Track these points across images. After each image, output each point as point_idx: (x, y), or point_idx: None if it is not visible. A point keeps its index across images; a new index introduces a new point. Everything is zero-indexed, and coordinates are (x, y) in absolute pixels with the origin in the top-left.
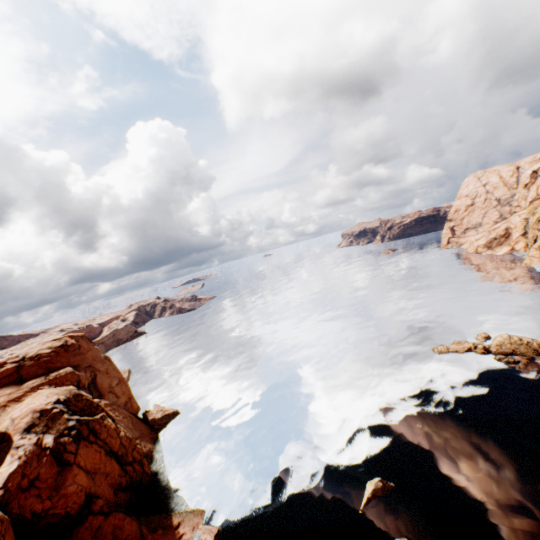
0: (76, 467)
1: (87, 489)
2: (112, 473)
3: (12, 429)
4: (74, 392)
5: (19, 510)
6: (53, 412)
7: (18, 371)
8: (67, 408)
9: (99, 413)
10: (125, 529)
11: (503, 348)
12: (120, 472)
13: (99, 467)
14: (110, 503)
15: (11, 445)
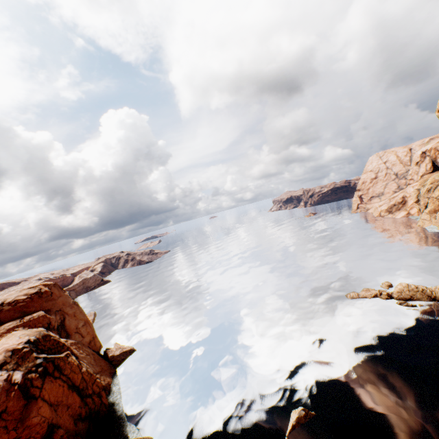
0: (41, 400)
1: (49, 420)
2: (73, 405)
3: None
4: (43, 333)
5: None
6: (23, 351)
7: None
8: (36, 348)
9: (64, 351)
10: None
11: (403, 295)
12: (80, 404)
13: (62, 399)
14: (70, 432)
15: None
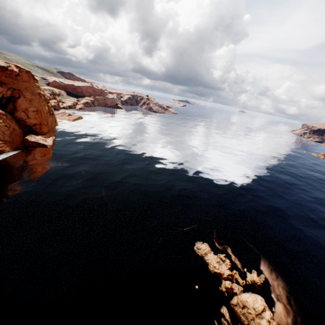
0: None
1: None
2: None
3: None
4: None
5: None
6: None
7: None
8: None
9: None
10: None
11: (242, 312)
12: None
13: None
14: None
15: None
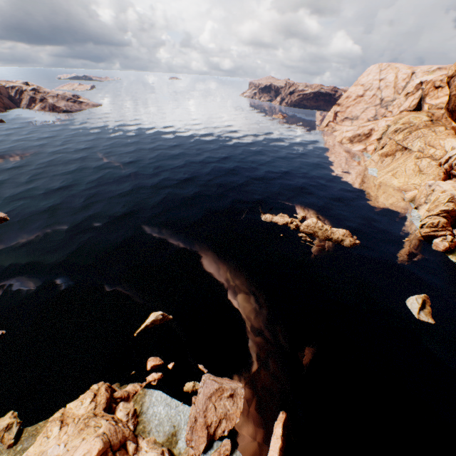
0: None
1: None
2: None
3: None
4: None
5: None
6: None
7: None
8: None
9: None
10: None
11: (308, 229)
12: None
13: None
14: None
15: None
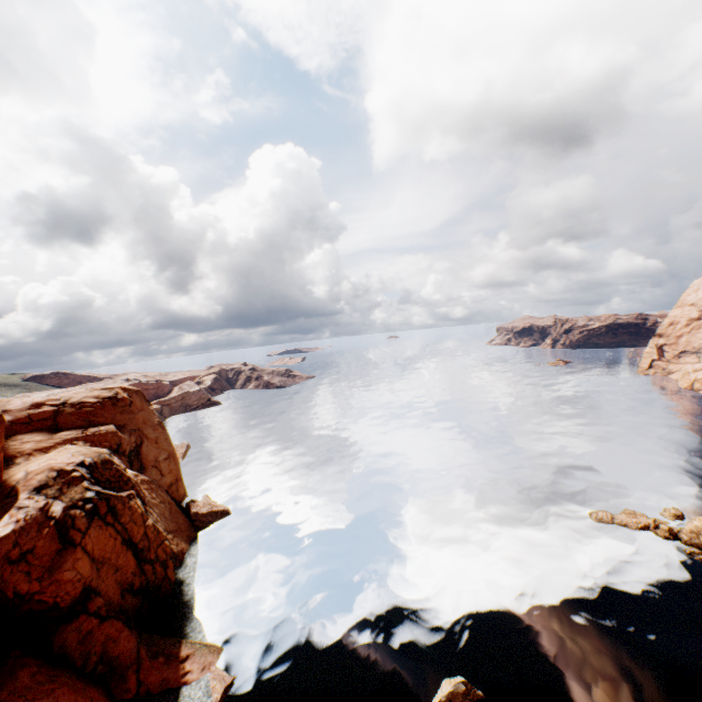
0: (81, 549)
1: (87, 581)
2: (125, 568)
3: (22, 484)
4: (104, 457)
5: (1, 584)
6: (72, 475)
7: (55, 417)
8: (91, 475)
9: (127, 489)
10: (120, 643)
11: (700, 539)
12: (135, 570)
13: (110, 556)
14: (113, 605)
15: (14, 504)
